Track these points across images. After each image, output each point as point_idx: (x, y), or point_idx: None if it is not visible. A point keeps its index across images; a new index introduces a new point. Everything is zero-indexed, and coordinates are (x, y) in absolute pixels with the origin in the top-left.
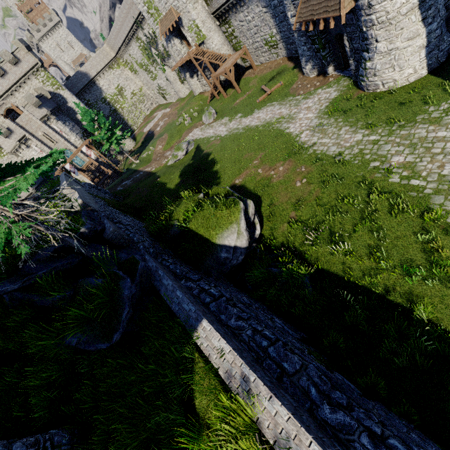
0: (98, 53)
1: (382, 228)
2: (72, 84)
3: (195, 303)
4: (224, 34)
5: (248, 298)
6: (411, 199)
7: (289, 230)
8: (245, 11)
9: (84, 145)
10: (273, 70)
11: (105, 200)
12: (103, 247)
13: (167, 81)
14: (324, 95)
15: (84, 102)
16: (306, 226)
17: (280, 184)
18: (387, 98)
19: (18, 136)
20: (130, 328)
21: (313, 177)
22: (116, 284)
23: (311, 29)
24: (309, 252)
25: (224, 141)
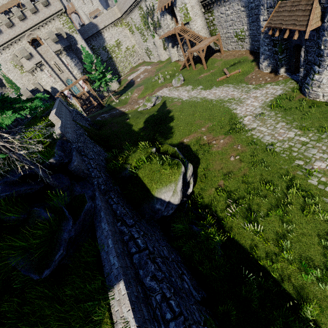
0: (108, 12)
1: (292, 221)
2: (84, 31)
3: (121, 255)
4: (206, 20)
5: (168, 247)
6: (323, 204)
7: (215, 195)
8: (227, 6)
9: (81, 79)
10: (235, 58)
11: (84, 127)
12: (65, 177)
13: (154, 45)
14: (271, 91)
15: (90, 46)
16: (229, 196)
17: (218, 154)
18: (324, 108)
19: (36, 61)
20: (63, 261)
21: (245, 156)
22: (59, 224)
23: (277, 35)
24: (226, 220)
25: (184, 104)
